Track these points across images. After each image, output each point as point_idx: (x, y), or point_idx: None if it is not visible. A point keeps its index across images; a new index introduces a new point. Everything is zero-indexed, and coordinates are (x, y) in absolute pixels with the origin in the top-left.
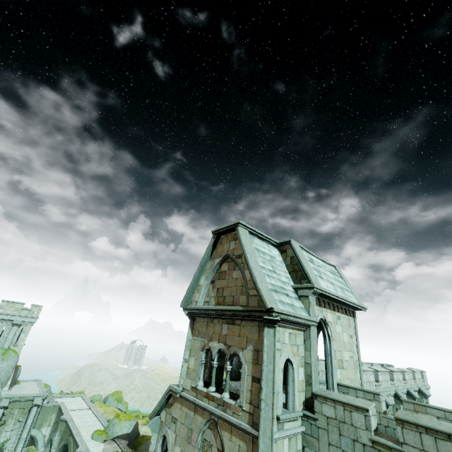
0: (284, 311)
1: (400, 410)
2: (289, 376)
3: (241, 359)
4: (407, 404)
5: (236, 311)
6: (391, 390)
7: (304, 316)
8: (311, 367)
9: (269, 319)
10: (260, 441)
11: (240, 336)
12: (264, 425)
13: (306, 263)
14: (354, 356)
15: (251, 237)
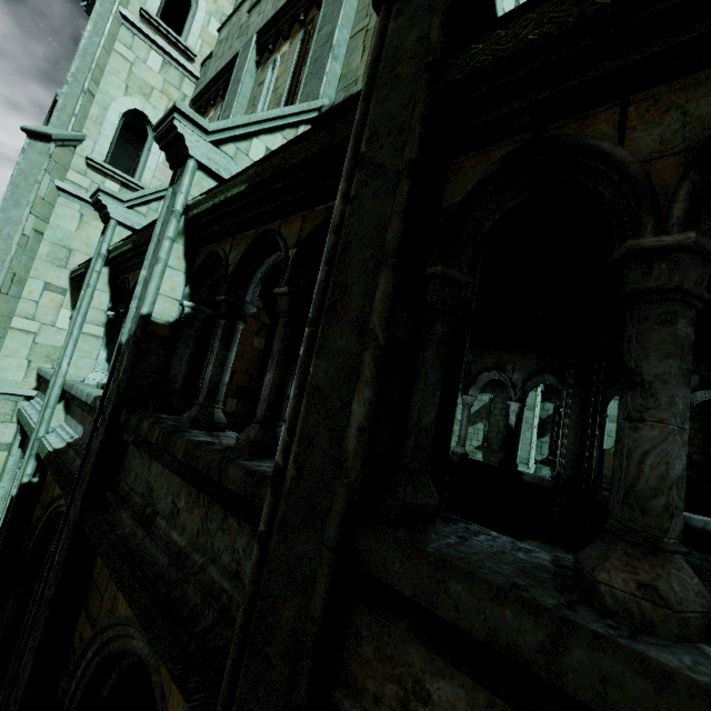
0: None
1: None
2: (190, 13)
3: None
4: None
5: None
6: None
7: None
8: None
9: None
10: (97, 3)
11: None
12: None
13: None
14: None
15: None
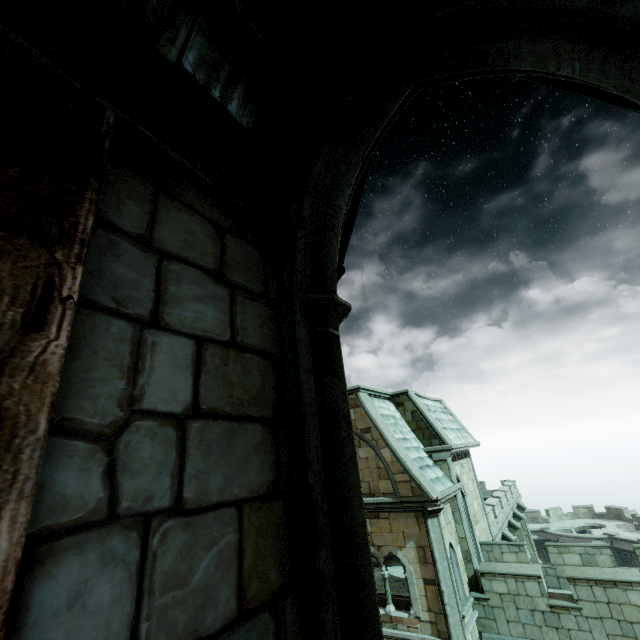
0: (443, 493)
1: (566, 567)
2: (452, 562)
3: (402, 560)
4: (551, 548)
5: (384, 504)
6: (504, 519)
7: (453, 489)
8: (467, 542)
9: (433, 510)
10: None
11: (392, 532)
12: (455, 632)
13: (432, 418)
14: (479, 502)
15: (371, 401)
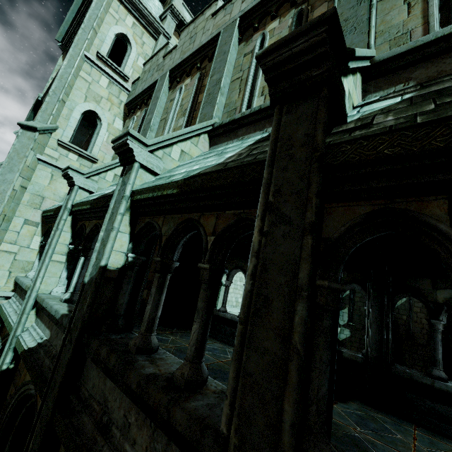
0: None
1: None
2: (126, 54)
3: None
4: None
5: None
6: None
7: (150, 11)
8: None
9: None
10: (70, 49)
11: None
12: (78, 42)
13: (179, 4)
14: None
15: None
